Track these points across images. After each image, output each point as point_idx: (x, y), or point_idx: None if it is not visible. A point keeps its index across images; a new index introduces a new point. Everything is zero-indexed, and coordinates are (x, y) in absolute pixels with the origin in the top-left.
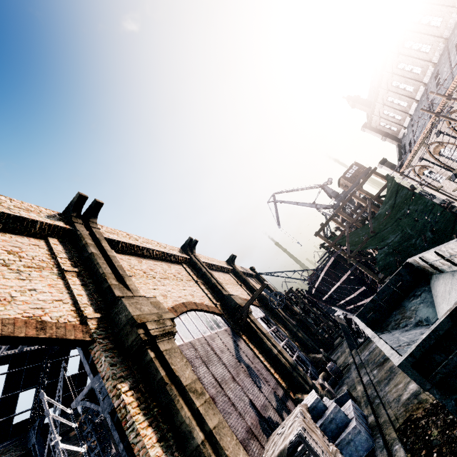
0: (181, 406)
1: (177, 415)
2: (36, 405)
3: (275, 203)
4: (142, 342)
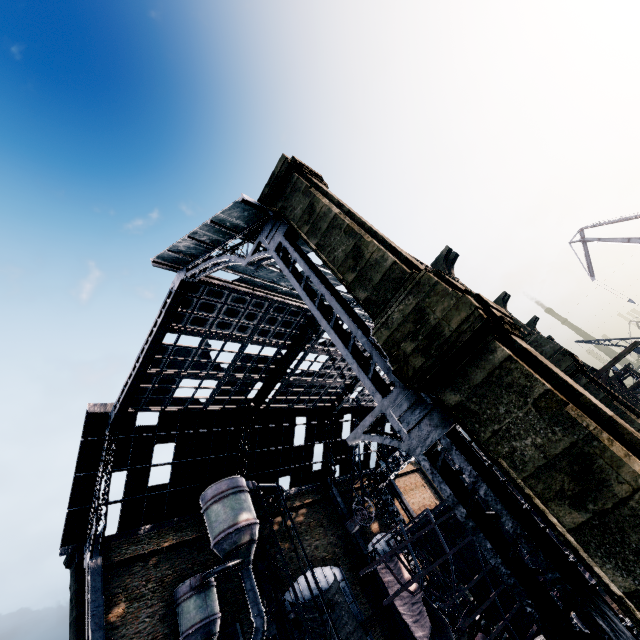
0: (635, 418)
1: (632, 424)
2: (325, 459)
3: (585, 243)
4: (576, 368)
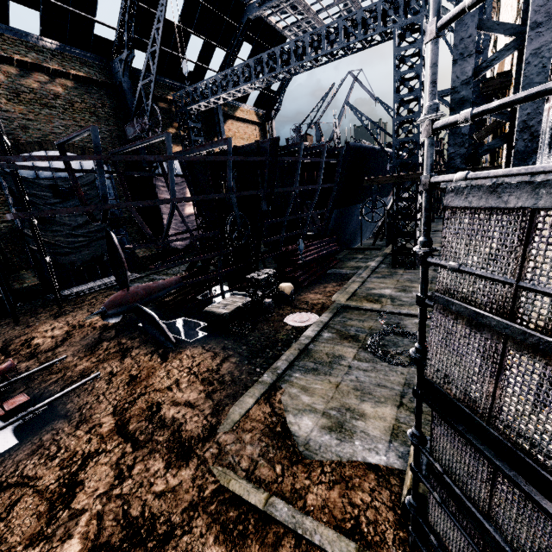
0: None
1: None
2: (122, 28)
3: None
4: None
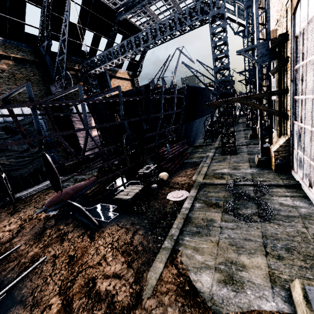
0: None
1: None
2: (42, 28)
3: None
4: None
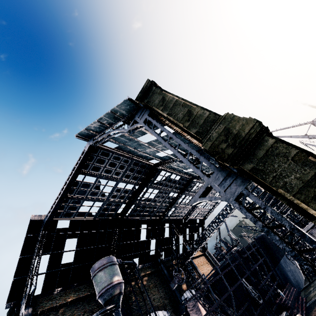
0: None
1: None
2: (156, 248)
3: None
4: None
